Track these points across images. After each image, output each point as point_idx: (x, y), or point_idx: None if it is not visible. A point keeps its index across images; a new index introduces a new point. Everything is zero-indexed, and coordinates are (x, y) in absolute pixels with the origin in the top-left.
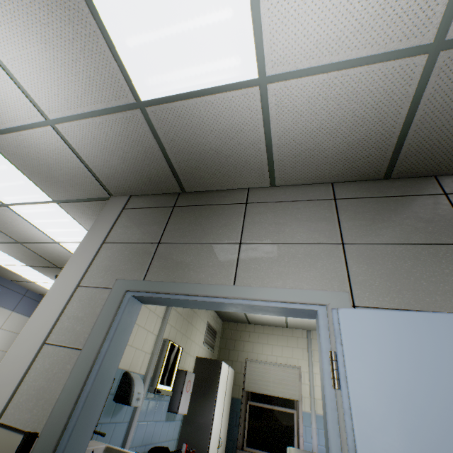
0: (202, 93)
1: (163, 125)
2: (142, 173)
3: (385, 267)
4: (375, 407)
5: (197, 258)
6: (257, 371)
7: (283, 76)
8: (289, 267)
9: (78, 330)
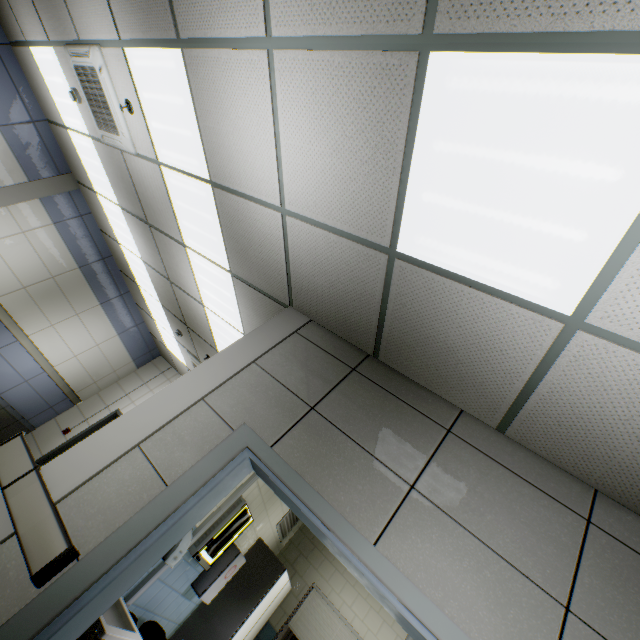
0: (477, 285)
1: (403, 285)
2: (341, 310)
3: None
4: None
5: (347, 466)
6: (319, 613)
7: (610, 334)
8: (464, 580)
9: (176, 456)
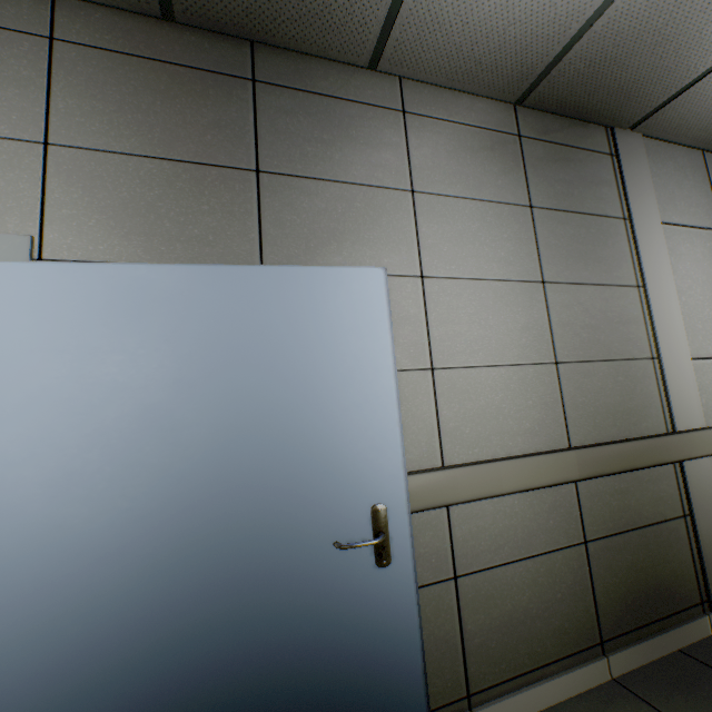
0: None
1: None
2: None
3: (116, 197)
4: (11, 397)
5: None
6: None
7: None
8: None
9: None
